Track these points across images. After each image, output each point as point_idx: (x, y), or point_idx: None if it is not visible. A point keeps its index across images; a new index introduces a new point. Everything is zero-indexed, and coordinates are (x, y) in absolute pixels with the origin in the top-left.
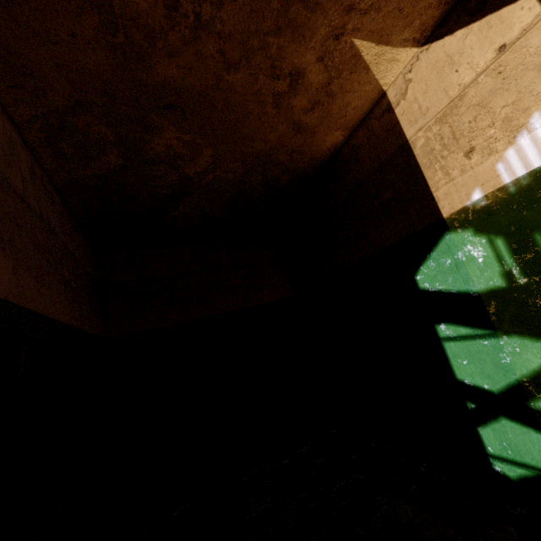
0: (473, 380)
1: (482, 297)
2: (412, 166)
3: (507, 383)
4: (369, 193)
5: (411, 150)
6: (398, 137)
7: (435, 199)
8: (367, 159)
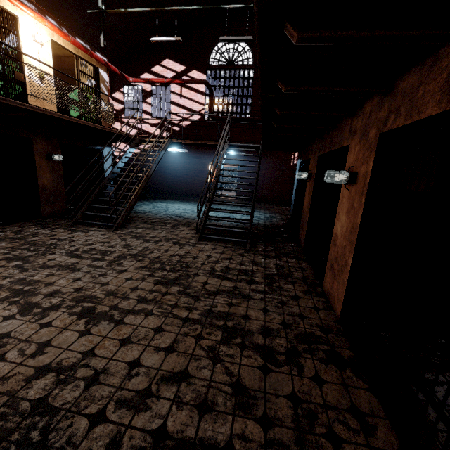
0: (73, 115)
1: (78, 101)
2: (75, 74)
3: (77, 115)
4: (65, 72)
5: (75, 71)
6: (74, 67)
7: (76, 83)
8: (67, 65)
